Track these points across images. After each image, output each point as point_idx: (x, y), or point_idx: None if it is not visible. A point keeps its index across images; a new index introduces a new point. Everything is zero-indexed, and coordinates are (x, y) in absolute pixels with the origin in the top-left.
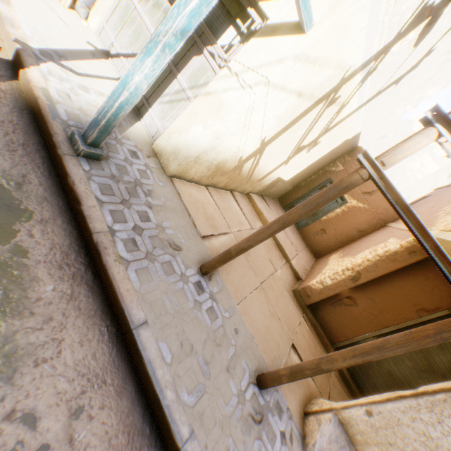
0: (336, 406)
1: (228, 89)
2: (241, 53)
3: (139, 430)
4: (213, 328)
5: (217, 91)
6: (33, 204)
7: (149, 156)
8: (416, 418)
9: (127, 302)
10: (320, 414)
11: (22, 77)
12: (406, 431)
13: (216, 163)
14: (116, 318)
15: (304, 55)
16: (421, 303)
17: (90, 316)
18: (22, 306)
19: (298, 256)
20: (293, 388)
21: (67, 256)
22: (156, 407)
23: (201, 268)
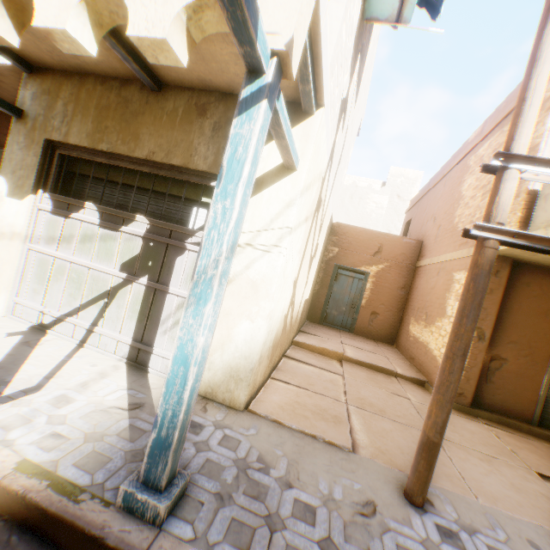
0: None
1: (250, 263)
2: None
3: None
4: None
5: (237, 273)
6: None
7: (203, 408)
8: None
9: None
10: None
11: None
12: None
13: (272, 343)
14: None
15: (304, 186)
16: (546, 308)
17: None
18: None
19: (391, 360)
20: None
21: None
22: None
23: (412, 499)
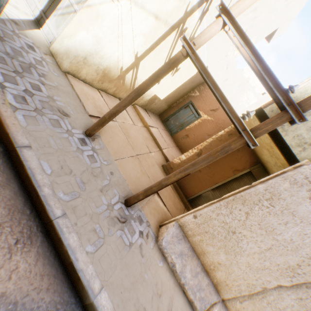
0: (177, 218)
1: (103, 3)
2: None
3: (20, 210)
4: (91, 166)
5: (95, 4)
6: None
7: (46, 54)
8: (219, 214)
9: (13, 131)
10: (168, 224)
11: None
12: (214, 223)
13: (102, 68)
14: (4, 142)
15: None
16: (236, 166)
17: None
18: None
19: (169, 149)
20: (153, 213)
21: None
22: (36, 198)
23: (86, 131)
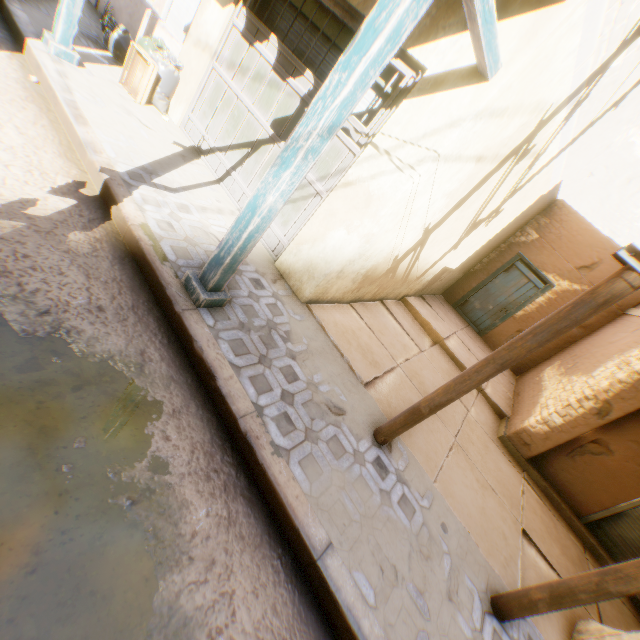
0: None
1: (378, 174)
2: (390, 123)
3: None
4: (413, 531)
5: (361, 178)
6: (159, 391)
7: (274, 280)
8: None
9: (301, 517)
10: None
11: (114, 214)
12: None
13: (364, 271)
14: (288, 541)
15: (488, 109)
16: None
17: (256, 546)
18: (177, 549)
19: (492, 380)
20: None
21: (211, 459)
22: None
23: (377, 435)
